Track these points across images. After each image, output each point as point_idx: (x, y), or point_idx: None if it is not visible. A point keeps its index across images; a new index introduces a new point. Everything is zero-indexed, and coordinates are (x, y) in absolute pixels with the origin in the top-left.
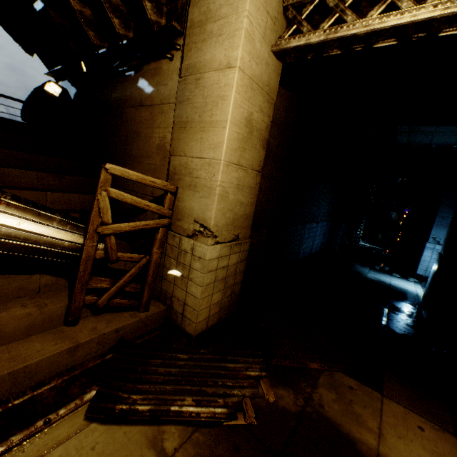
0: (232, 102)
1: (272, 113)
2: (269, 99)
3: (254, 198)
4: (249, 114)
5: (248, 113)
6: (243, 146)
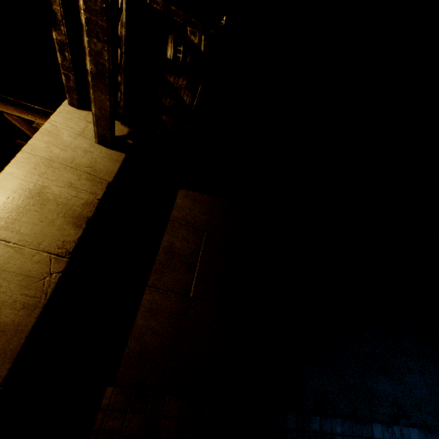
0: (1, 174)
1: (103, 192)
2: (94, 178)
3: (39, 297)
4: (40, 187)
5: (36, 186)
6: (17, 218)
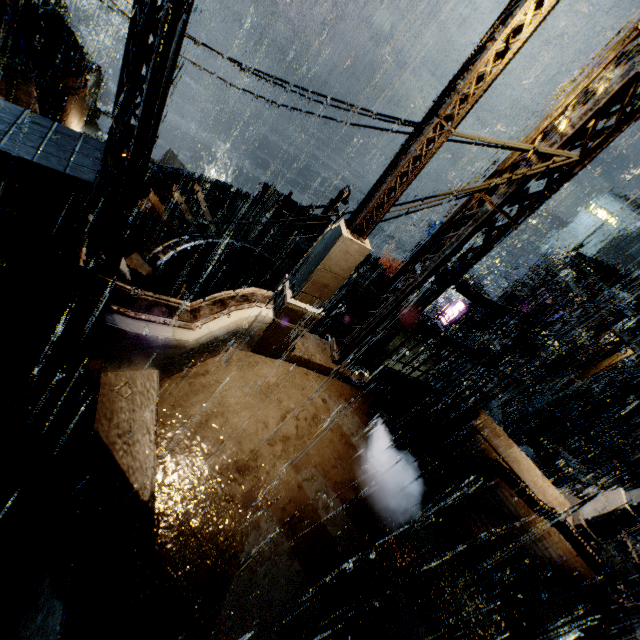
0: None
1: None
2: None
3: None
4: None
5: None
6: None
